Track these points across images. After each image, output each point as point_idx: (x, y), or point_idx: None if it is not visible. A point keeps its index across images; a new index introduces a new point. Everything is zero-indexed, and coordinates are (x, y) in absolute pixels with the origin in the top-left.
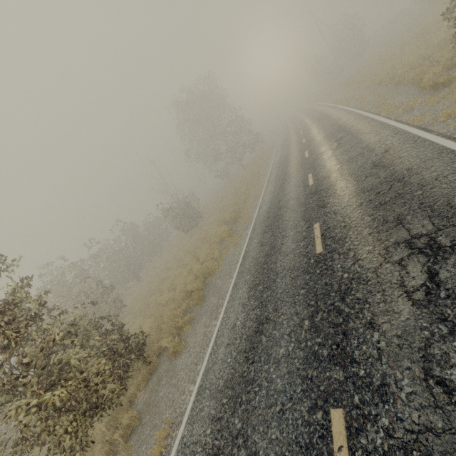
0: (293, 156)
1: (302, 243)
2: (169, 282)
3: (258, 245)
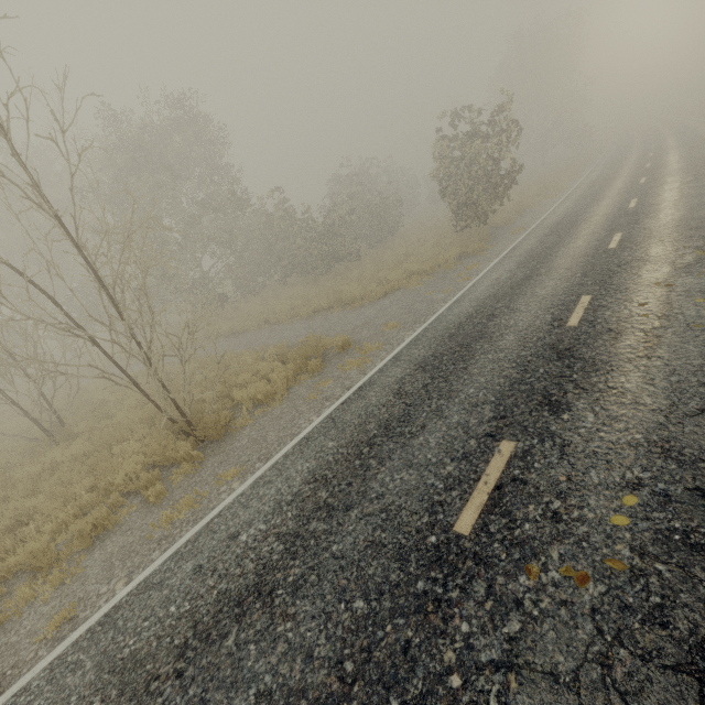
0: (633, 156)
1: (629, 183)
2: None
3: (584, 191)
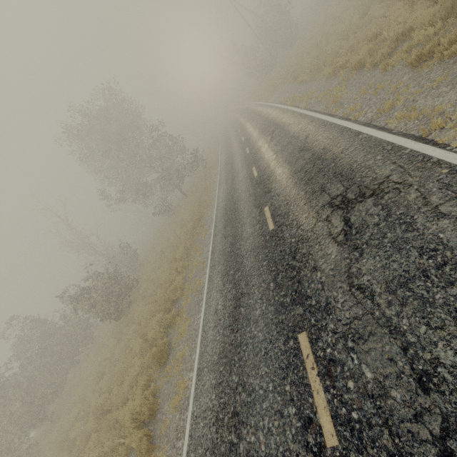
0: (245, 208)
1: None
2: None
3: None
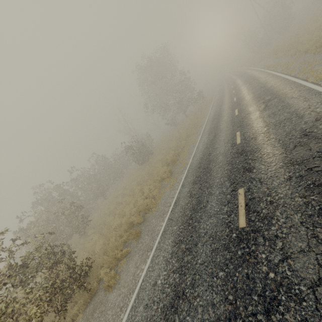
0: (225, 112)
1: (226, 207)
2: (121, 208)
3: (188, 195)
